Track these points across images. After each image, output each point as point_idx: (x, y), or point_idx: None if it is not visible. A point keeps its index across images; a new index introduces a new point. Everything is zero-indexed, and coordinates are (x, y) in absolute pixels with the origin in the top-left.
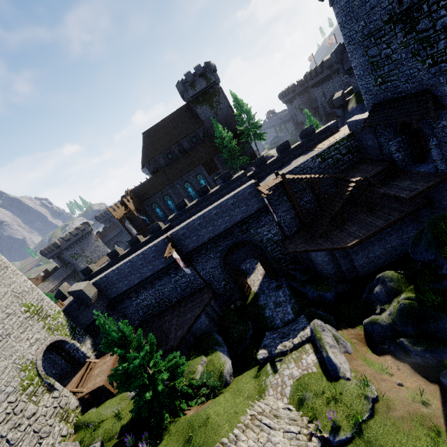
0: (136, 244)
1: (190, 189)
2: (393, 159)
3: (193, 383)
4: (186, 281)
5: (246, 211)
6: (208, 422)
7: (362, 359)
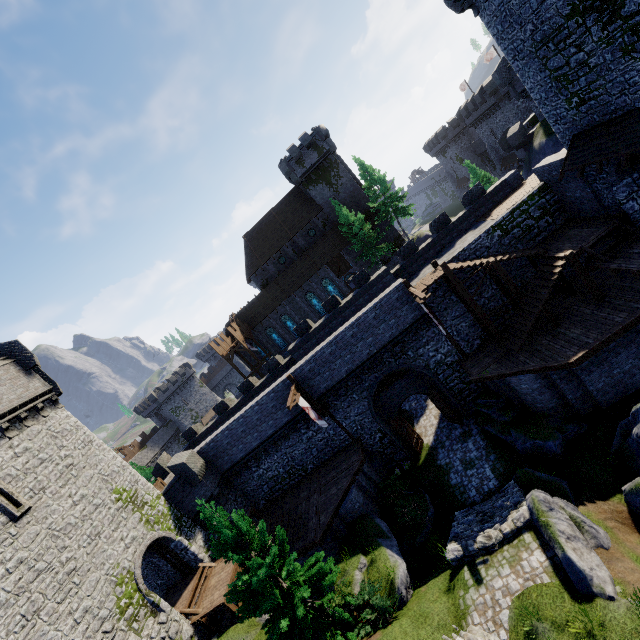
0: (249, 391)
1: (315, 301)
2: (624, 213)
3: (350, 601)
4: (324, 438)
5: (396, 325)
6: None
7: (631, 558)
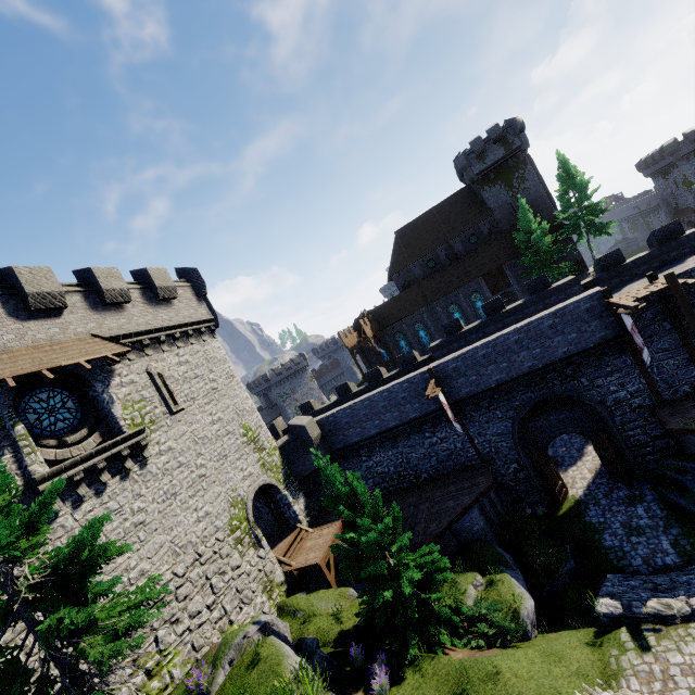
0: (376, 380)
1: (457, 315)
2: None
3: (463, 608)
4: (448, 449)
5: (576, 341)
6: (498, 680)
7: None
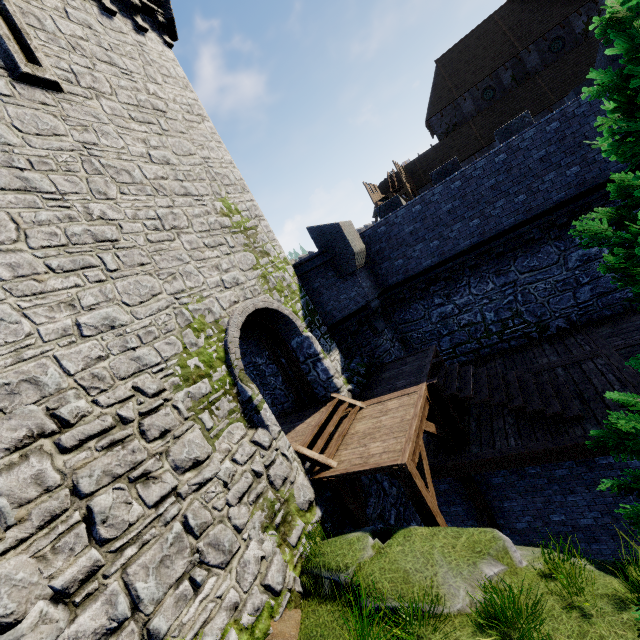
0: None
1: None
2: None
3: None
4: None
5: None
6: None
7: None
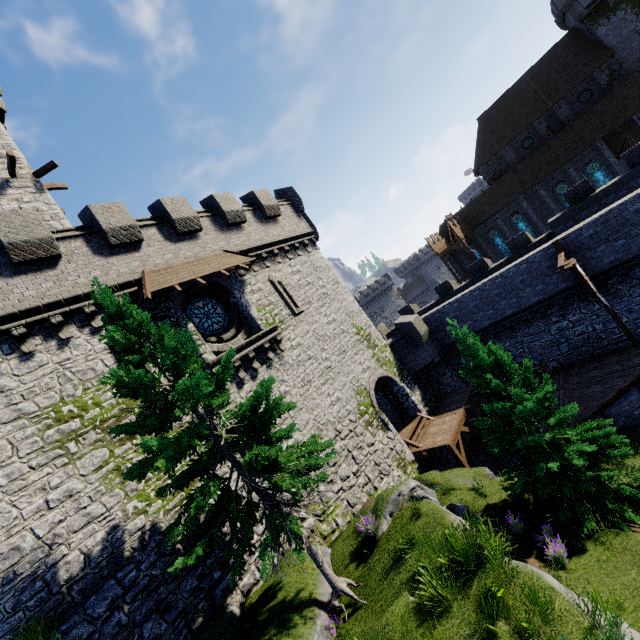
0: (481, 272)
1: None
2: None
3: None
4: (584, 333)
5: None
6: None
7: None
